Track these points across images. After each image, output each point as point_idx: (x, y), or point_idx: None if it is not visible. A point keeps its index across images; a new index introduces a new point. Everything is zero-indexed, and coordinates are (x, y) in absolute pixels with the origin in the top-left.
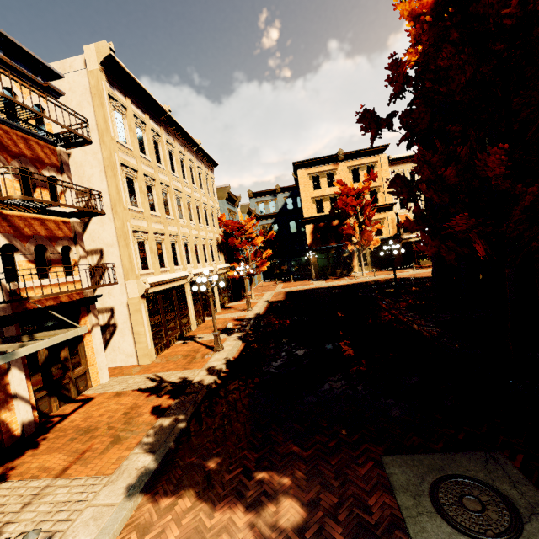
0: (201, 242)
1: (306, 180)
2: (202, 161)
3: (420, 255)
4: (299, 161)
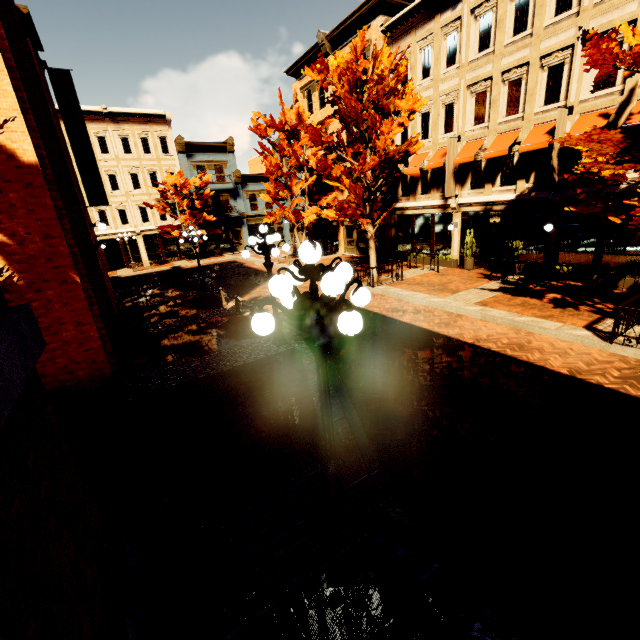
0: (112, 208)
1: (301, 100)
2: (131, 121)
3: (421, 244)
4: (288, 68)
